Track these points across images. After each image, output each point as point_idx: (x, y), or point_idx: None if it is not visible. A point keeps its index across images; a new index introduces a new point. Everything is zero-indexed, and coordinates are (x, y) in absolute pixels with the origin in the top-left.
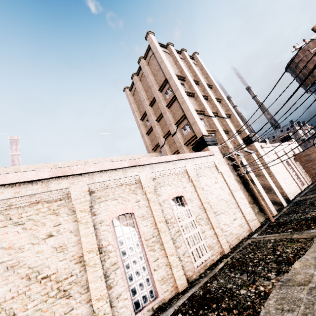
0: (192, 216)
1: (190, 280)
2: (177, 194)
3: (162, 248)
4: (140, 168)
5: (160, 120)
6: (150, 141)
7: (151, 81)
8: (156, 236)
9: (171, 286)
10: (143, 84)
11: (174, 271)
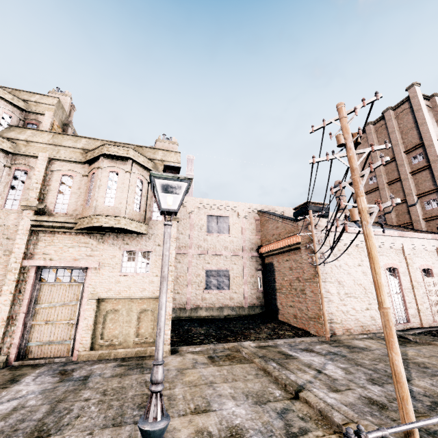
0: (437, 287)
1: (429, 325)
2: (427, 266)
3: (413, 297)
4: (404, 239)
5: (392, 183)
6: (368, 202)
7: (397, 140)
8: (410, 289)
9: (417, 321)
10: (379, 137)
11: (421, 314)
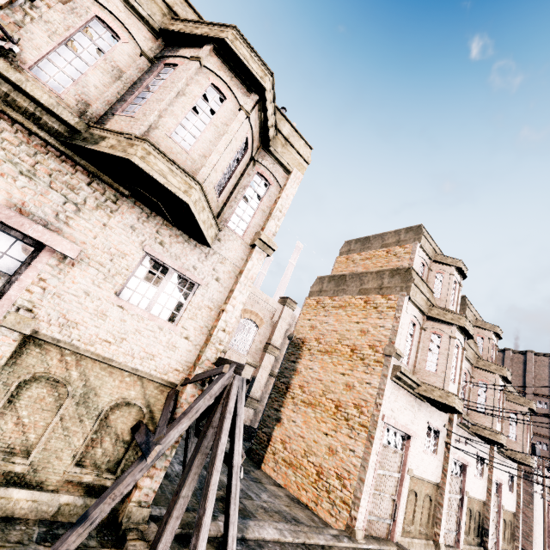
0: None
1: None
2: None
3: None
4: None
5: None
6: None
7: (532, 380)
8: None
9: None
10: (514, 365)
11: None
